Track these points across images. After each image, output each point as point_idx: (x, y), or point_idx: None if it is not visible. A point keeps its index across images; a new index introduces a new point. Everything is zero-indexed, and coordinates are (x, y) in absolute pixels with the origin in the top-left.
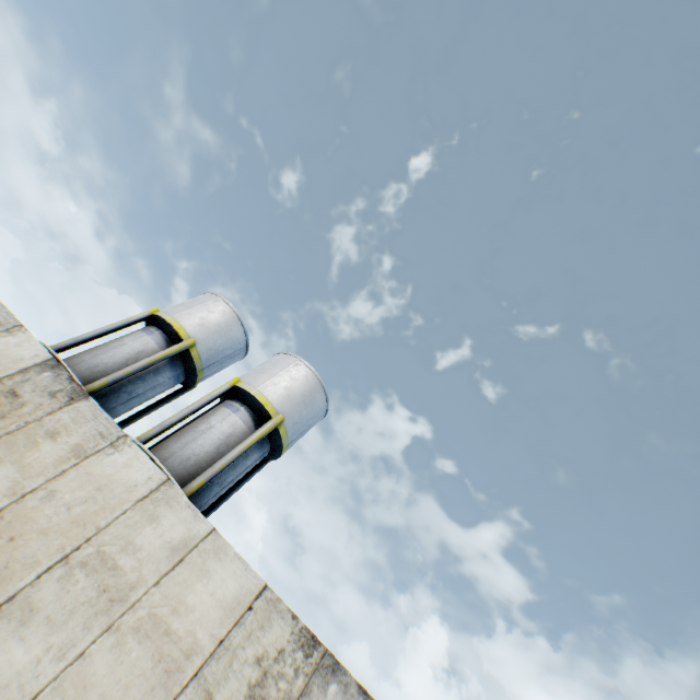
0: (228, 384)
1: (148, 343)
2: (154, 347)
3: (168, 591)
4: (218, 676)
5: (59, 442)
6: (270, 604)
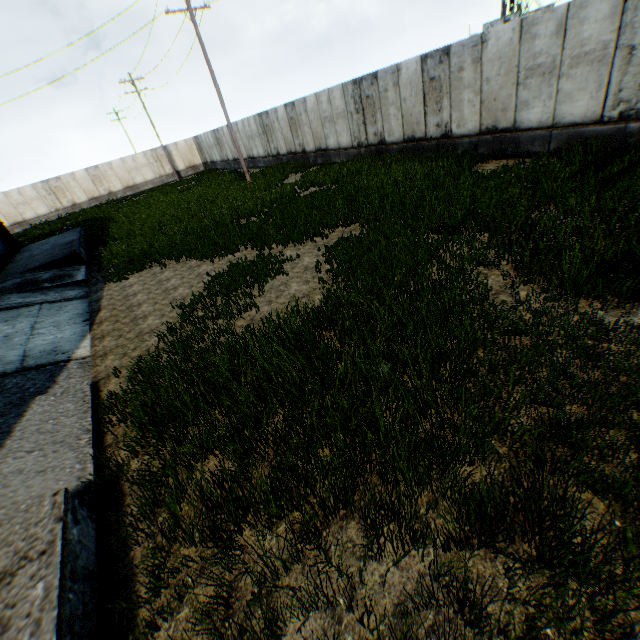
0: None
1: None
2: None
3: (28, 197)
4: (44, 194)
5: None
6: (36, 185)
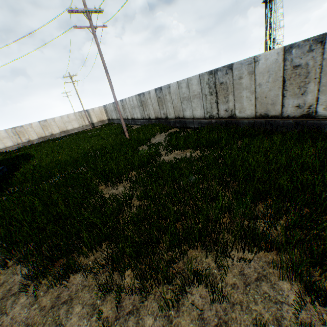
0: None
1: None
2: None
3: (1, 136)
4: (11, 135)
5: None
6: (8, 130)
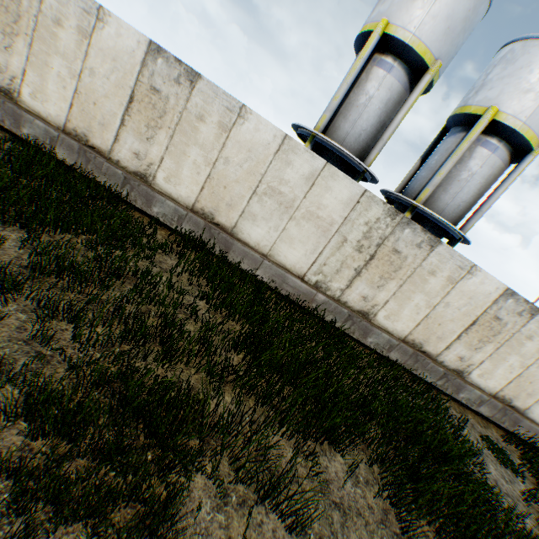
0: (485, 121)
1: (391, 87)
2: (397, 89)
3: None
4: None
5: (532, 341)
6: None
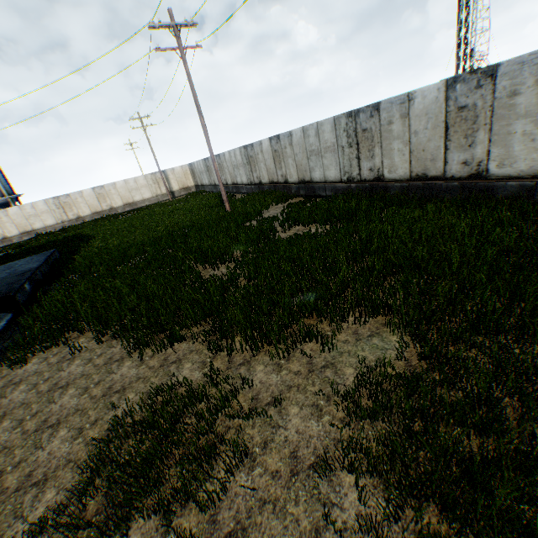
0: None
1: None
2: None
3: (39, 210)
4: (53, 208)
5: (4, 218)
6: (48, 200)
